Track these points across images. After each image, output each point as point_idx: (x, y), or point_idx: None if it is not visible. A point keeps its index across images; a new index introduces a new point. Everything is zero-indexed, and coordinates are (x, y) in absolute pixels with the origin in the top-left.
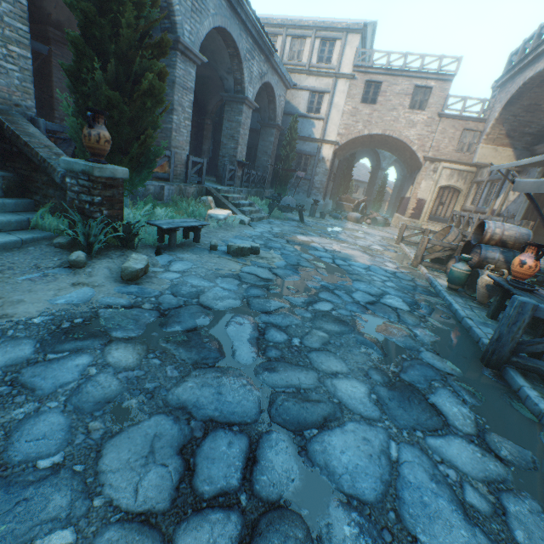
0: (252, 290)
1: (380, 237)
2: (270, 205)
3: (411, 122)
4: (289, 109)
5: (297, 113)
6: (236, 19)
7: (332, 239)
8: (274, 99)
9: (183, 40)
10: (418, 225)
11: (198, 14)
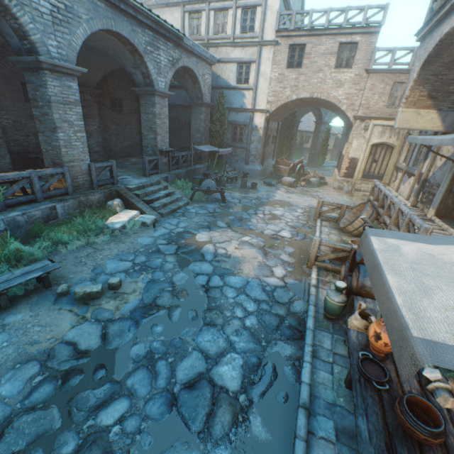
0: (40, 388)
1: (302, 210)
2: (191, 190)
3: (339, 82)
4: (220, 82)
5: (227, 86)
6: (123, 15)
7: (239, 229)
8: (197, 80)
9: (44, 59)
10: (350, 186)
11: (65, 25)
